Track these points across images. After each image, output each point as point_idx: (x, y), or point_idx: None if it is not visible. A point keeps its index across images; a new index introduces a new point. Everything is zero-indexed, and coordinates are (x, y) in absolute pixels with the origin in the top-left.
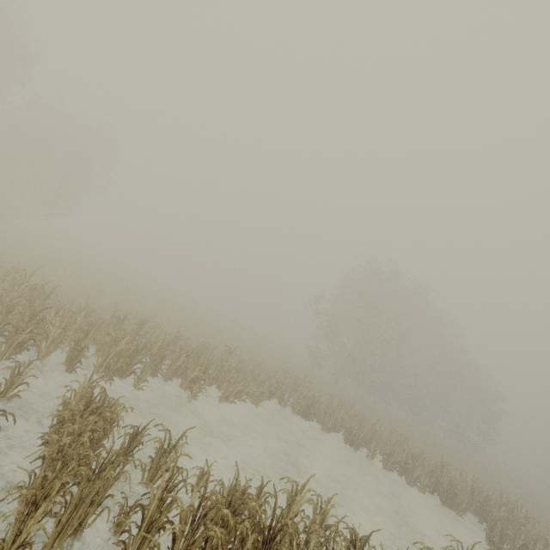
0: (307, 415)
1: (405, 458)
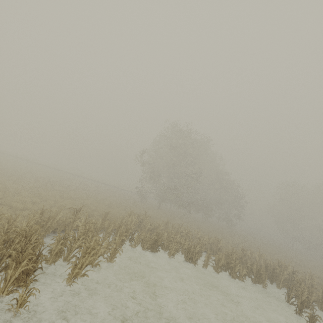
0: (155, 248)
1: (227, 259)
